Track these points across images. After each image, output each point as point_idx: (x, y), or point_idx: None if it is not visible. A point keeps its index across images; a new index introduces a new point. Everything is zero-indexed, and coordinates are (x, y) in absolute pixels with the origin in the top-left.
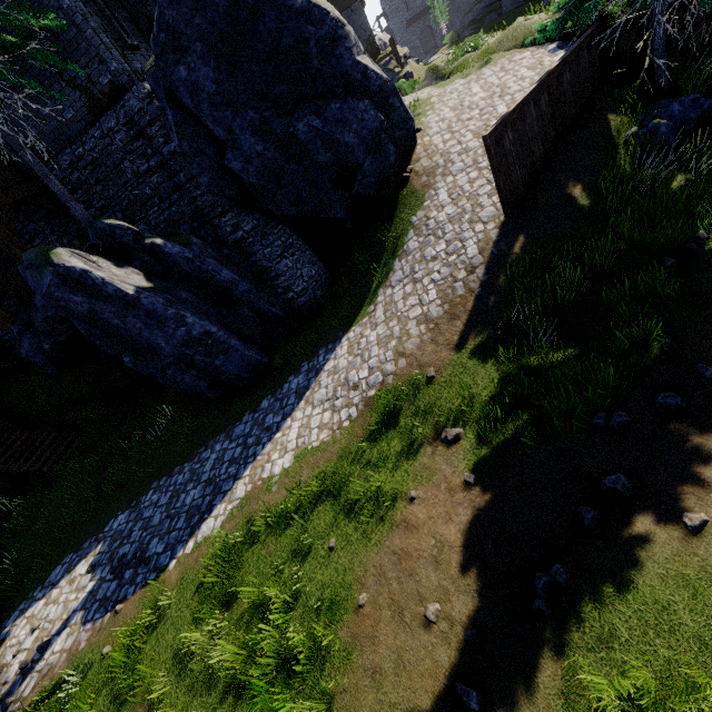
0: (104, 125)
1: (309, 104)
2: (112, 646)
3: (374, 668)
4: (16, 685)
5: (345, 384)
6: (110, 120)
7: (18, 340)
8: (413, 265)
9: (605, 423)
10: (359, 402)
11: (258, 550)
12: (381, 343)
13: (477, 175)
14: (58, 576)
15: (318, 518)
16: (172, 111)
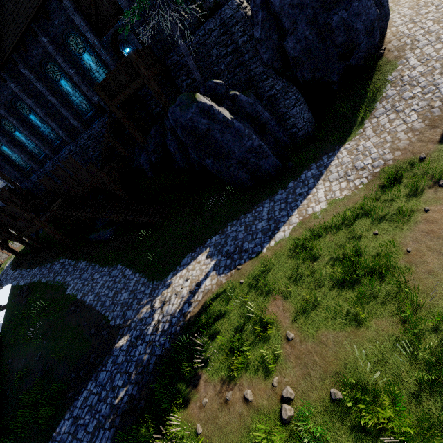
0: (206, 27)
1: (341, 3)
2: (244, 280)
3: (428, 271)
4: (190, 297)
5: (353, 168)
6: (210, 24)
7: (137, 156)
8: (393, 103)
9: None
10: (368, 175)
11: (322, 240)
12: (377, 146)
13: (442, 46)
14: (188, 261)
15: (360, 225)
16: (262, 12)
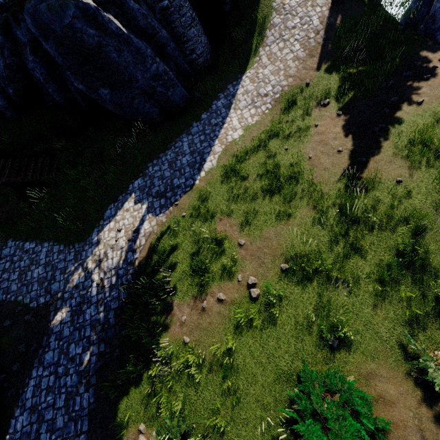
0: None
1: None
2: (186, 213)
3: (324, 168)
4: (132, 245)
5: (258, 95)
6: None
7: None
8: (280, 32)
9: (386, 86)
10: (271, 101)
11: (247, 162)
12: (274, 73)
13: None
14: (112, 213)
15: (273, 144)
16: None
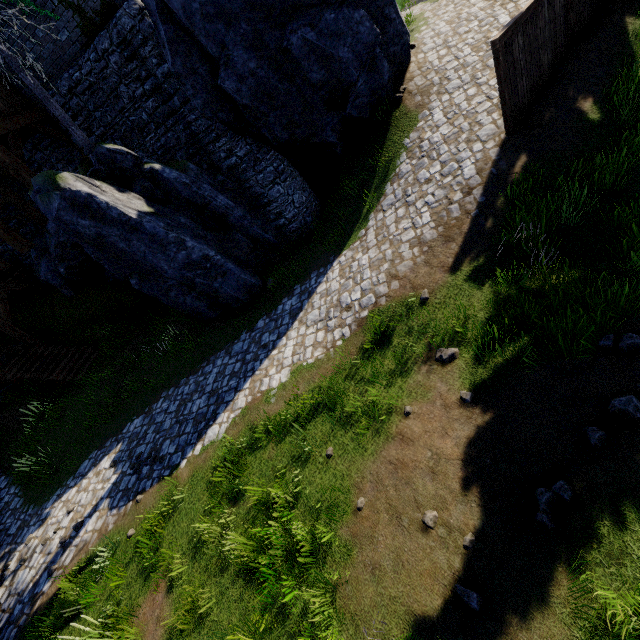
0: (98, 46)
1: (303, 14)
2: (136, 530)
3: (373, 564)
4: (58, 556)
5: (338, 305)
6: (104, 41)
7: (36, 265)
8: (405, 188)
9: (613, 345)
10: (352, 322)
11: (260, 454)
12: (373, 266)
13: (476, 91)
14: (86, 469)
15: (315, 429)
16: (165, 26)
